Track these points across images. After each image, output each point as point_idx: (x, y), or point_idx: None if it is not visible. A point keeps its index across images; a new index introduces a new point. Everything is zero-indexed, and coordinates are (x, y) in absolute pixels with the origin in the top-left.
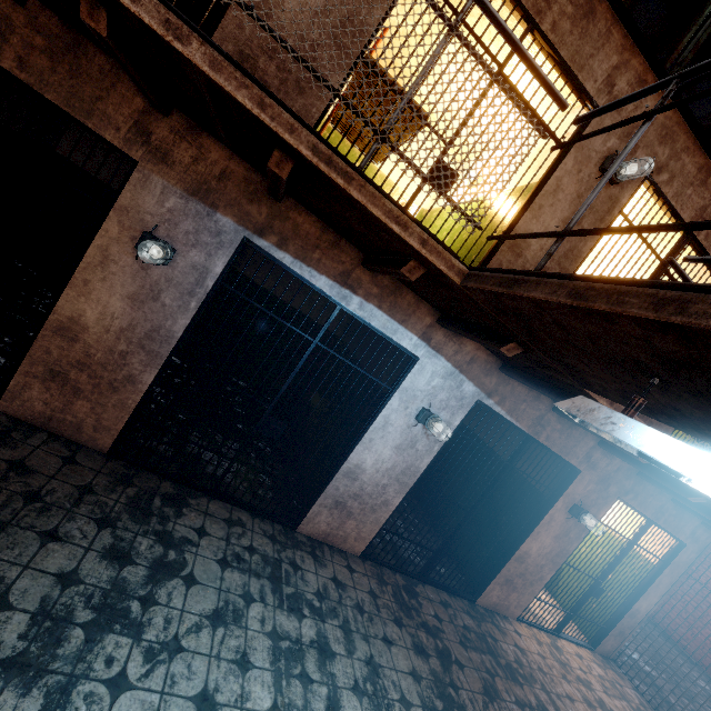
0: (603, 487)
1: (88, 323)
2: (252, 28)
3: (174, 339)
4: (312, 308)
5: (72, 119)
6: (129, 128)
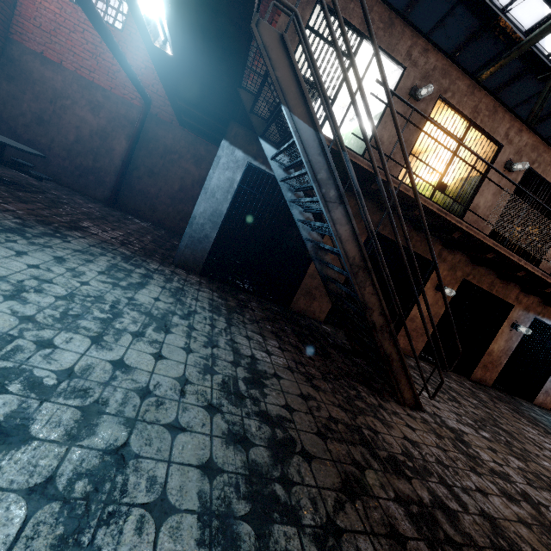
0: None
1: (494, 350)
2: (545, 265)
3: (513, 349)
4: (547, 331)
5: (503, 300)
6: (514, 298)
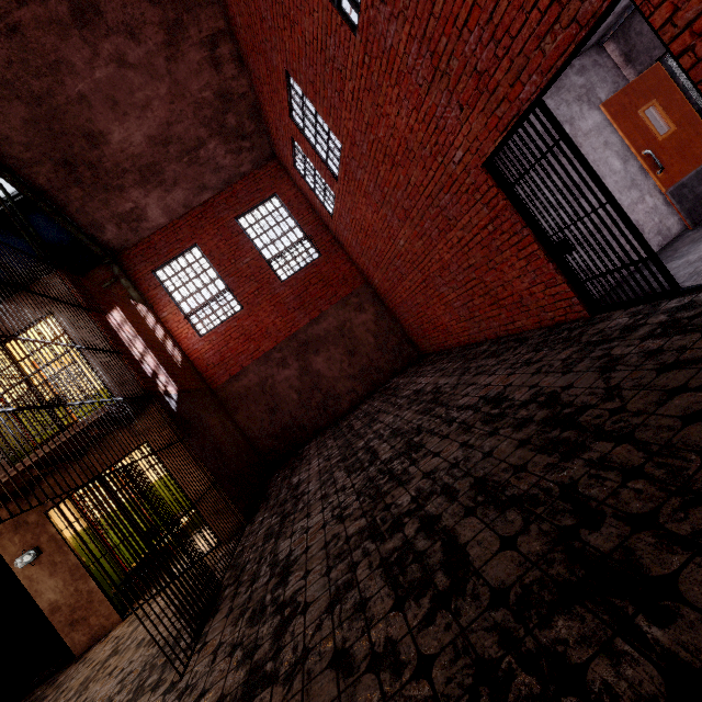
0: (25, 527)
1: None
2: None
3: None
4: None
5: None
6: None
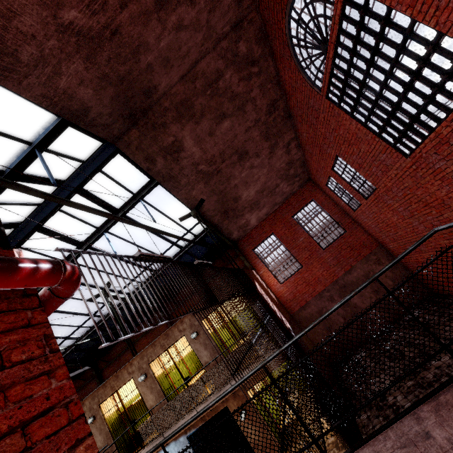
0: (238, 397)
1: None
2: None
3: None
4: None
5: None
6: None
